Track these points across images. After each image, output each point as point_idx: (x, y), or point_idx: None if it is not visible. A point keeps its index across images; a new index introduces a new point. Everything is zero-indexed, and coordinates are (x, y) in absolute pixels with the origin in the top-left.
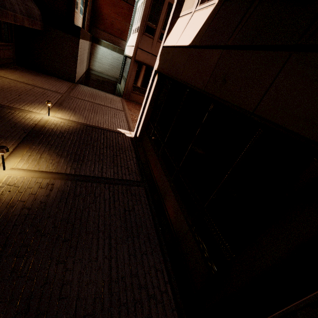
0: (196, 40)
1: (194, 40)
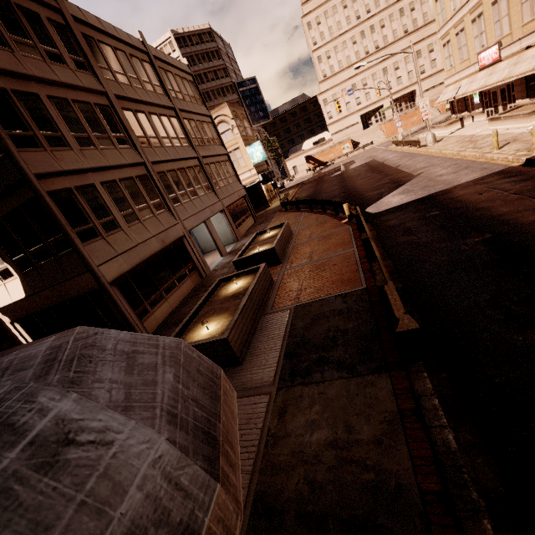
0: (28, 293)
1: (27, 293)
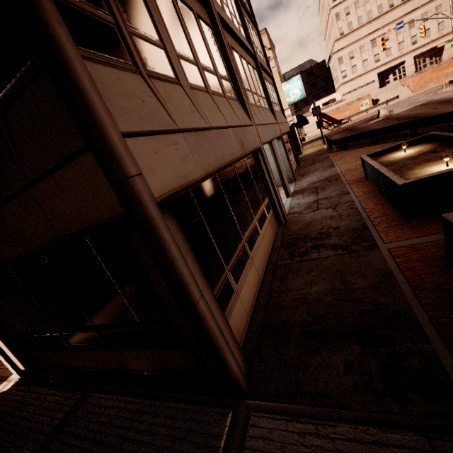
0: None
1: None
